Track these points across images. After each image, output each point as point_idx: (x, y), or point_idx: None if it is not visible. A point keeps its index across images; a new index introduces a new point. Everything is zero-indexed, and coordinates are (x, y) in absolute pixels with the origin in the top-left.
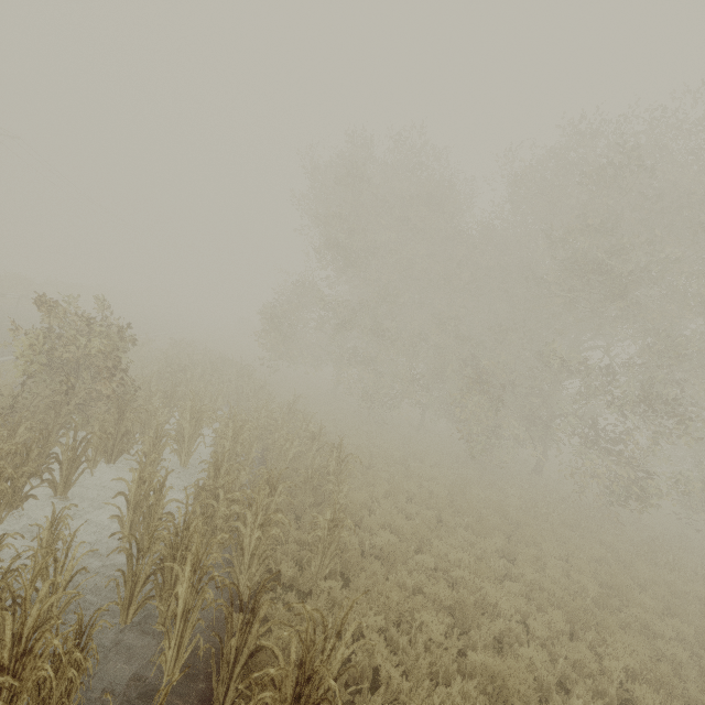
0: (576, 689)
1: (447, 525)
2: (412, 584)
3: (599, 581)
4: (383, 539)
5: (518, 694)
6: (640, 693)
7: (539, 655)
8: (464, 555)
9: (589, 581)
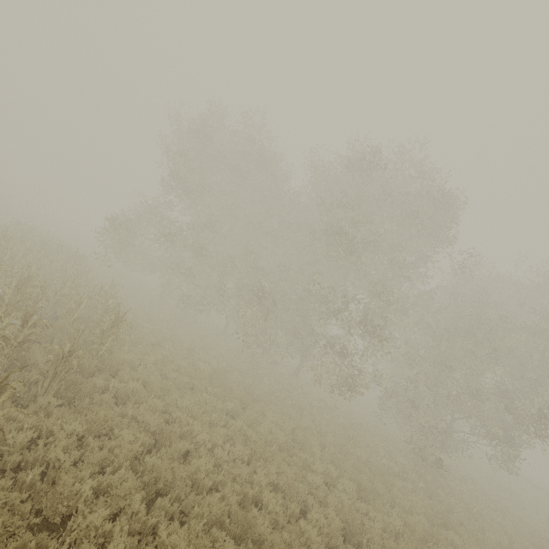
0: (224, 489)
1: (197, 390)
2: (134, 415)
3: (296, 440)
4: (128, 385)
5: (167, 482)
6: (268, 493)
7: (207, 467)
8: (190, 404)
9: (282, 434)
